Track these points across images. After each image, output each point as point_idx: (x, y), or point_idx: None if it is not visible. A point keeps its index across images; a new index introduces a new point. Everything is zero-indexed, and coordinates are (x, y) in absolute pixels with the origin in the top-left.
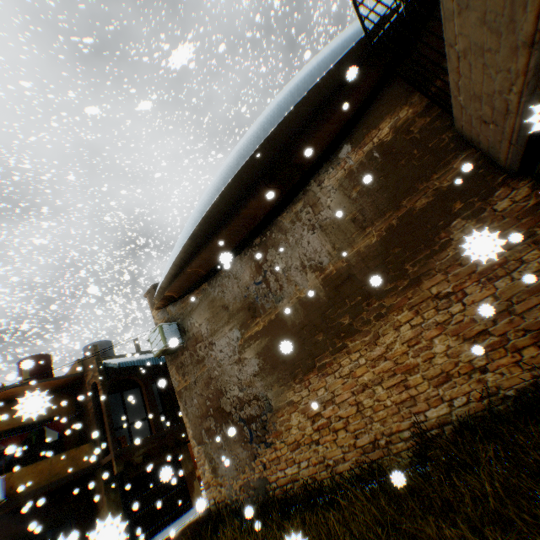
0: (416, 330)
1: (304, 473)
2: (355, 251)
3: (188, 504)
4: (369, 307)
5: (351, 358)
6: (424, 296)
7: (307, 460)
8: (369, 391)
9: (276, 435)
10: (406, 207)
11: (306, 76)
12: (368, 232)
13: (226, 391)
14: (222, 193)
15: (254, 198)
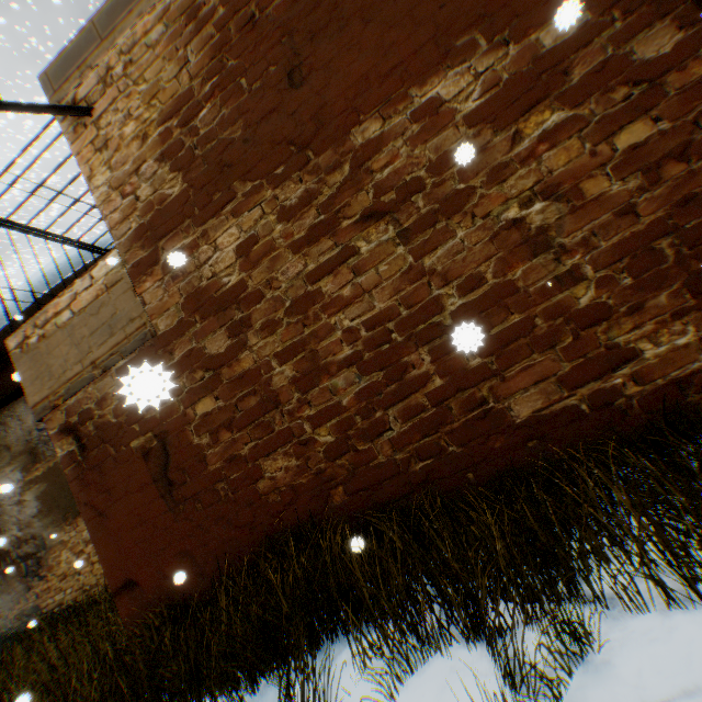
0: None
1: (70, 598)
2: None
3: None
4: None
5: None
6: None
7: (73, 587)
8: None
9: (50, 569)
10: None
11: (78, 255)
12: None
13: (8, 531)
14: None
15: None
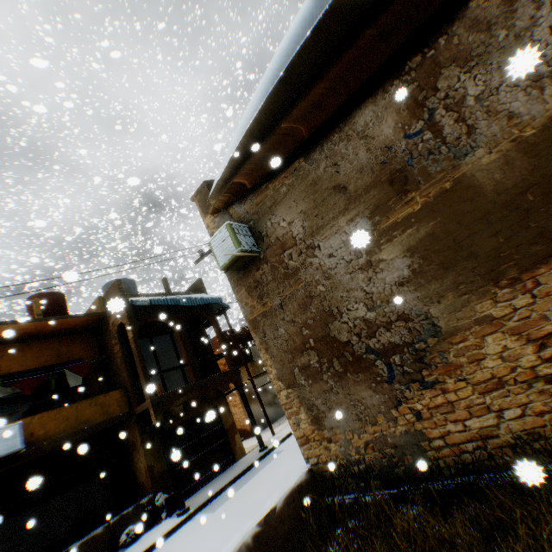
0: None
1: (509, 428)
2: None
3: (231, 458)
4: None
5: None
6: None
7: (520, 407)
8: None
9: (446, 371)
10: None
11: None
12: None
13: (340, 313)
14: None
15: None
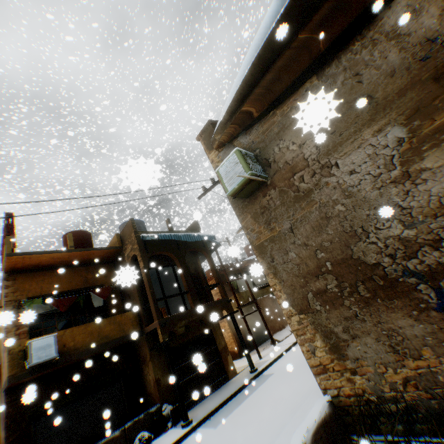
0: None
1: None
2: None
3: (224, 377)
4: None
5: None
6: None
7: None
8: None
9: None
10: None
11: None
12: None
13: (366, 233)
14: None
15: None
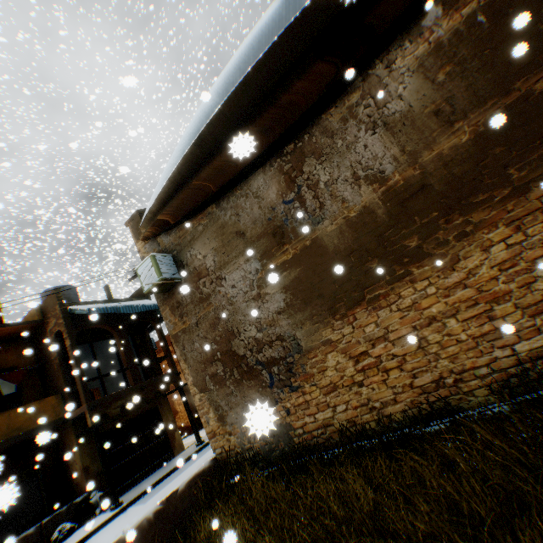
0: (512, 250)
1: (340, 418)
2: (435, 154)
3: (169, 454)
4: (448, 225)
5: (415, 287)
6: (530, 207)
7: (345, 404)
8: (436, 325)
9: (305, 379)
10: (518, 92)
11: None
12: (456, 128)
13: (239, 333)
14: (246, 78)
15: (299, 78)
